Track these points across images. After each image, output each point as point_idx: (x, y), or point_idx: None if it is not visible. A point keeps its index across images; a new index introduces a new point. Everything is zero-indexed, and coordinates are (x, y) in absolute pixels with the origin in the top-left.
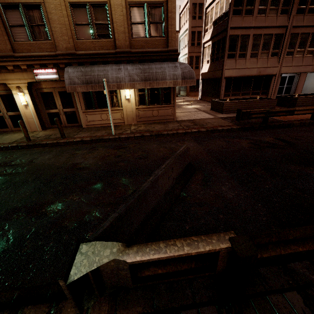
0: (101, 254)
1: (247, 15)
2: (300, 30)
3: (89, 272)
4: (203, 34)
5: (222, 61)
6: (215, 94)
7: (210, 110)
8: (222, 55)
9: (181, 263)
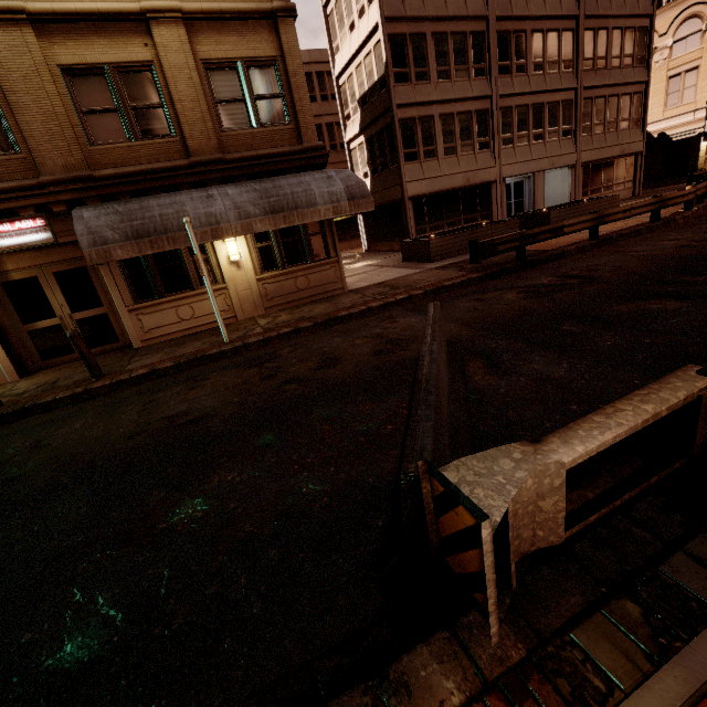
0: (500, 470)
1: (420, 83)
2: (513, 101)
3: (509, 504)
4: (342, 125)
5: (398, 167)
6: (397, 234)
7: (403, 262)
8: (392, 158)
9: (616, 466)
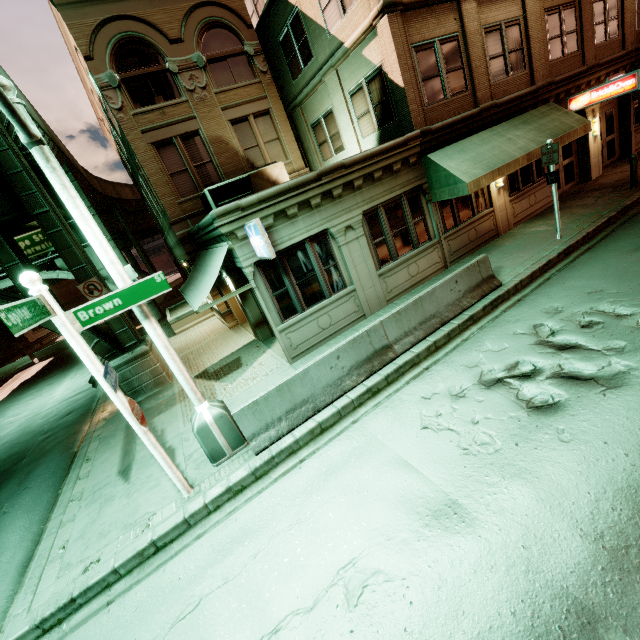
0: None
1: None
2: None
3: None
4: None
5: None
6: None
7: None
8: None
9: None
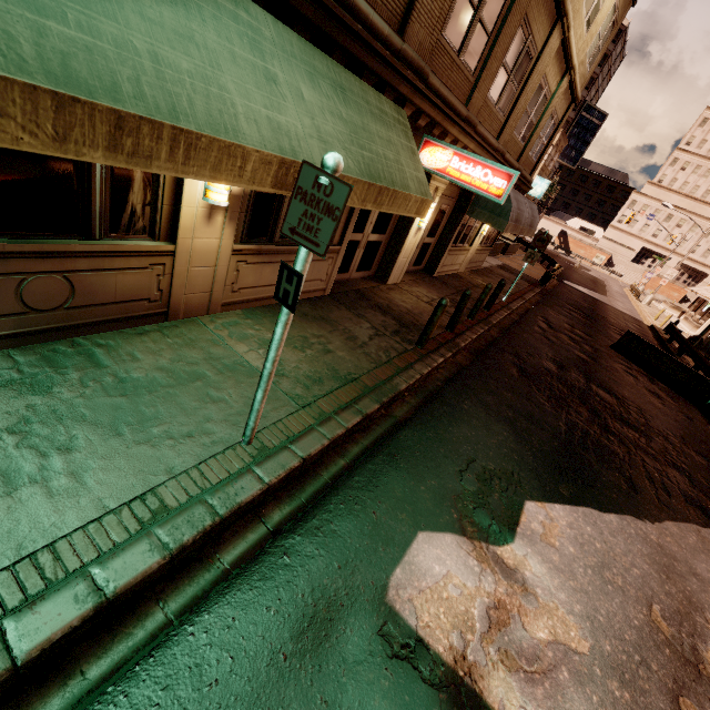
0: None
1: None
2: None
3: None
4: None
5: None
6: None
7: None
8: None
9: None
